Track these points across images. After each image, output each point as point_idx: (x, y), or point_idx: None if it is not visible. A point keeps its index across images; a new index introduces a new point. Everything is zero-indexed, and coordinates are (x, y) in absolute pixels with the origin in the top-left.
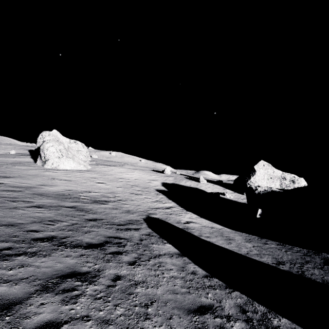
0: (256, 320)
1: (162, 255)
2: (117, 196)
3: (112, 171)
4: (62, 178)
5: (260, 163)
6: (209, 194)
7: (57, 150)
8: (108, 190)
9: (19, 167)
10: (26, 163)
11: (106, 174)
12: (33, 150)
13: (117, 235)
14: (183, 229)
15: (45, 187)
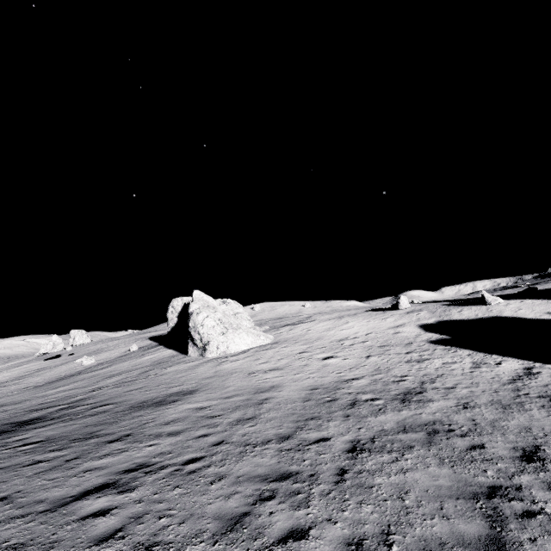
0: None
1: None
2: (401, 376)
3: (314, 332)
4: (260, 367)
5: None
6: (537, 320)
7: (216, 321)
8: (365, 369)
9: (173, 368)
10: (172, 358)
11: (310, 340)
12: (155, 337)
13: None
14: None
15: (274, 395)
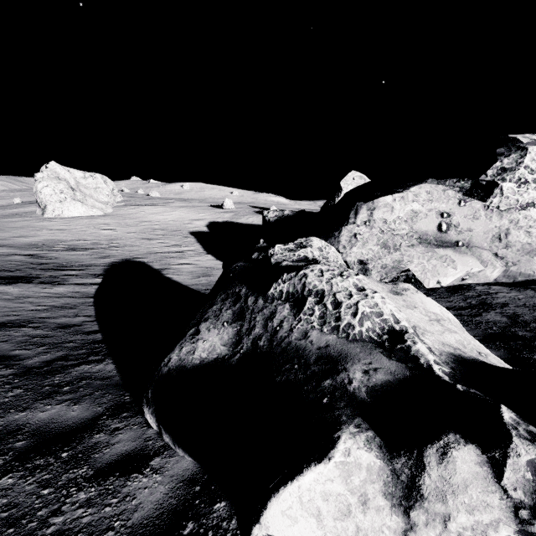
0: (64, 307)
1: (70, 284)
2: (114, 243)
3: (141, 214)
4: (56, 227)
5: (349, 175)
6: None
7: (55, 191)
8: (108, 238)
9: (9, 219)
10: (24, 213)
11: (128, 218)
12: None
13: (46, 273)
14: (156, 269)
15: (18, 239)
